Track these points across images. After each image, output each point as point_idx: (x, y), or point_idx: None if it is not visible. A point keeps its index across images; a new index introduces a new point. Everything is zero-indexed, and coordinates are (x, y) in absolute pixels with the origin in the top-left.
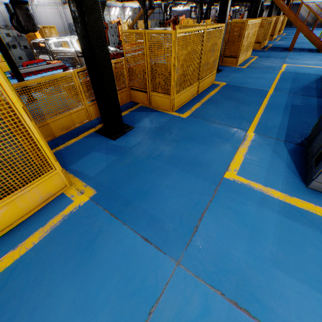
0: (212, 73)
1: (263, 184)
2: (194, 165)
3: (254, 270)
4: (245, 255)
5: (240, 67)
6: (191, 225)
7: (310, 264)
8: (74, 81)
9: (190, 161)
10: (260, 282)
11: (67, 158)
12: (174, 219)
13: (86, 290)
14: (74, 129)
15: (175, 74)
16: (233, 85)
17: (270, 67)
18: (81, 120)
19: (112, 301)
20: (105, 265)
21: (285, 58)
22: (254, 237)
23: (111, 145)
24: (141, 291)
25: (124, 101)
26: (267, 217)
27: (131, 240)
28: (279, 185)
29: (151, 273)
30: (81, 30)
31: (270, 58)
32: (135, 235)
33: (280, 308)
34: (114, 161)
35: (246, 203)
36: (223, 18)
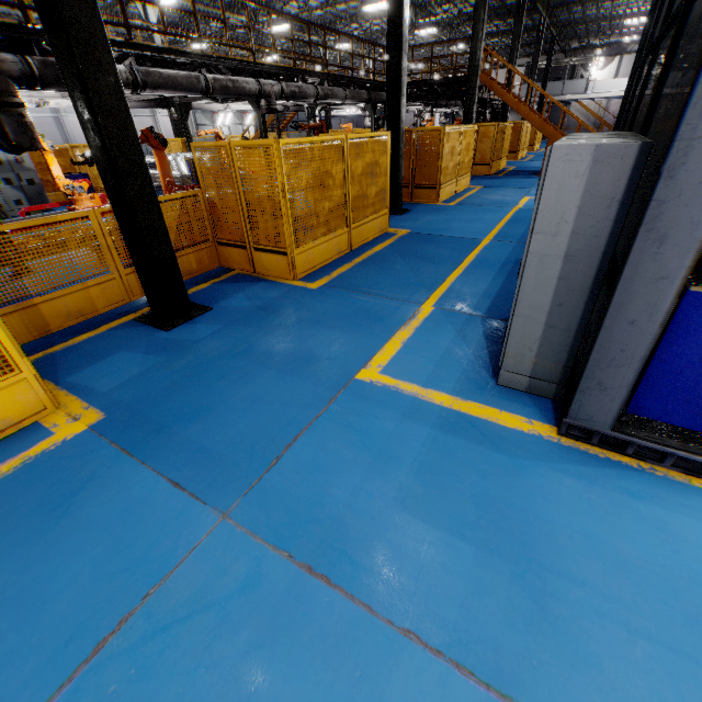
0: (378, 213)
1: (423, 385)
2: (307, 363)
3: (361, 515)
4: (353, 494)
5: (445, 205)
6: (269, 456)
7: (462, 499)
8: (94, 229)
9: (302, 356)
10: (365, 533)
11: (65, 365)
12: (241, 448)
13: (34, 571)
14: (93, 316)
15: (288, 211)
16: (422, 234)
17: (500, 202)
18: (110, 300)
19: (81, 585)
20: (85, 530)
21: (531, 187)
22: (377, 466)
23: (158, 340)
24: (140, 565)
25: (205, 267)
26: (411, 434)
27: (147, 487)
28: (450, 385)
29: (169, 535)
30: (94, 141)
31: (504, 189)
32: (157, 479)
33: (387, 568)
34: (156, 364)
35: (382, 415)
36: (395, 124)
